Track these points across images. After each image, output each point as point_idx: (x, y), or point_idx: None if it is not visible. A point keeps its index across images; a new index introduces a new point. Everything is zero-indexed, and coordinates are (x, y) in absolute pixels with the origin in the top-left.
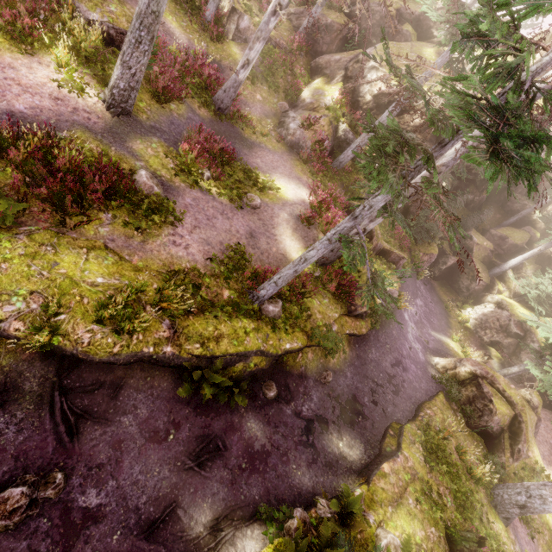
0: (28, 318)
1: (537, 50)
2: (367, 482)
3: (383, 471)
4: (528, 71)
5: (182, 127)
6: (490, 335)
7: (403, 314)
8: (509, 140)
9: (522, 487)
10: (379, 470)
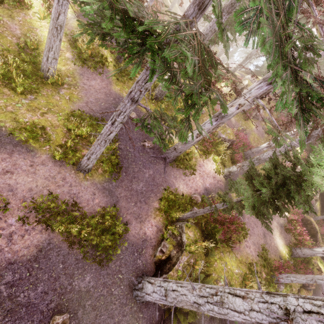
0: None
1: None
2: None
3: None
4: None
5: (237, 173)
6: None
7: None
8: None
9: None
10: None
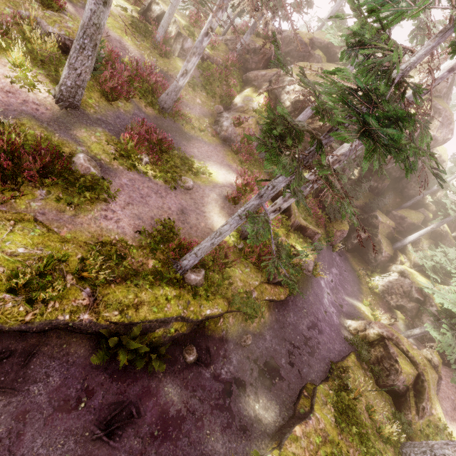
0: None
1: (405, 51)
2: (279, 447)
3: (295, 434)
4: (398, 68)
5: (127, 121)
6: (395, 299)
7: (319, 281)
8: (371, 116)
9: (427, 446)
10: (291, 433)
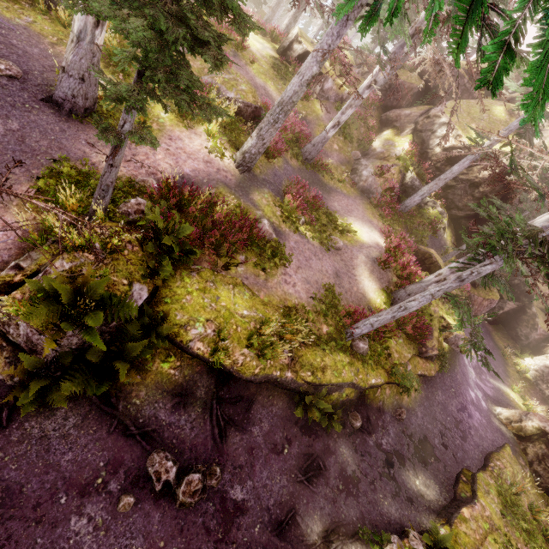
0: (206, 340)
1: None
2: (449, 524)
3: (463, 515)
4: None
5: (281, 177)
6: None
7: (463, 358)
8: None
9: None
10: (460, 514)
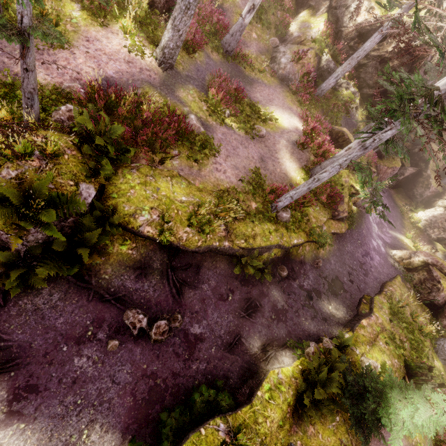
0: (153, 224)
1: None
2: (352, 330)
3: (362, 324)
4: None
5: (204, 72)
6: (437, 233)
7: (369, 217)
8: None
9: None
10: (360, 324)
